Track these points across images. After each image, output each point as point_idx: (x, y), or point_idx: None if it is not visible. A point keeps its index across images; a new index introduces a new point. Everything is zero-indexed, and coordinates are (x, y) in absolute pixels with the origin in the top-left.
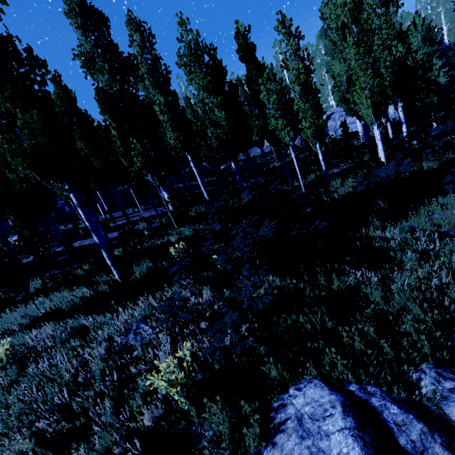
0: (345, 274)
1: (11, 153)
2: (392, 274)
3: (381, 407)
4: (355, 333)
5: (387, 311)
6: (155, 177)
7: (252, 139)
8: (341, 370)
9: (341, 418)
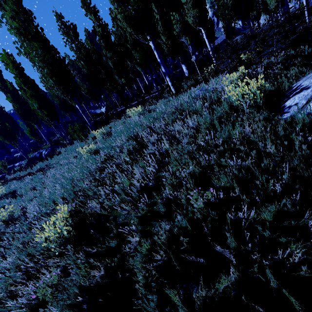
0: None
1: (124, 19)
2: None
3: None
4: None
5: None
6: (187, 37)
7: (253, 6)
8: None
9: None
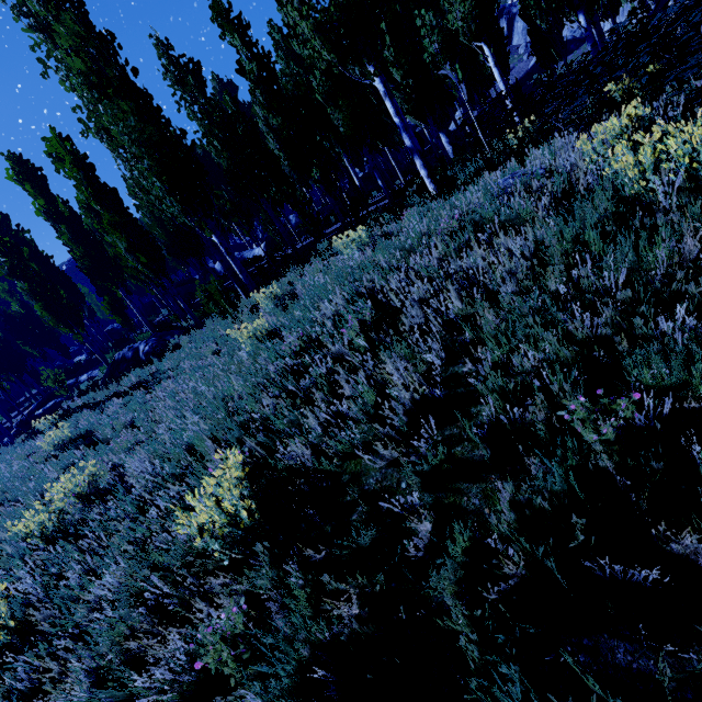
0: None
1: (316, 31)
2: None
3: None
4: None
5: None
6: (456, 64)
7: None
8: None
9: None
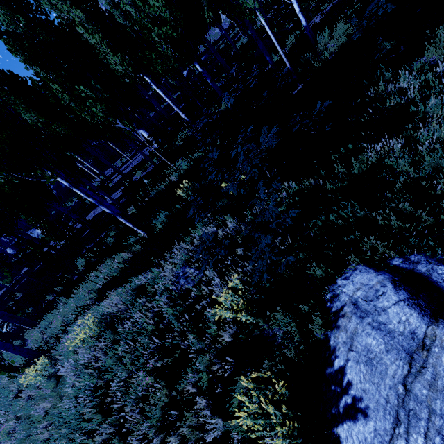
0: (363, 152)
1: None
2: (415, 132)
3: (428, 272)
4: (390, 213)
5: (418, 177)
6: (125, 121)
7: (205, 20)
8: (382, 250)
9: (394, 293)
